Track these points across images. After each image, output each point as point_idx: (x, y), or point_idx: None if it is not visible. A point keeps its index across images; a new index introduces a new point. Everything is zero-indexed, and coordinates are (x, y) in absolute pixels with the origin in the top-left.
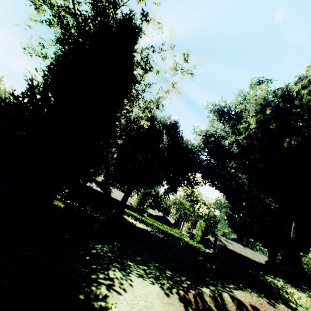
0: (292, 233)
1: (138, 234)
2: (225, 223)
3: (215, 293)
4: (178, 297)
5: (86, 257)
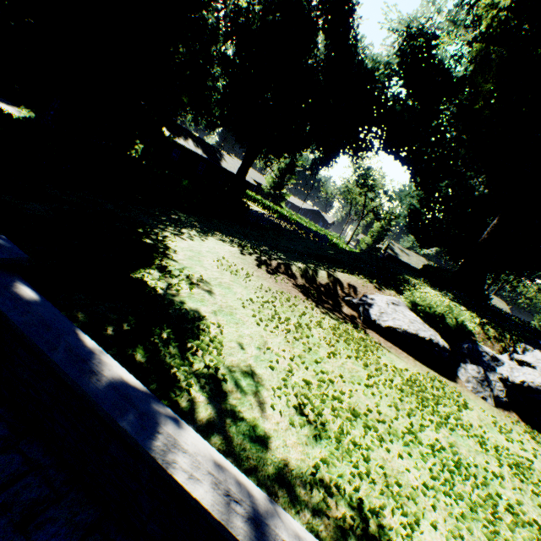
0: (486, 234)
1: (253, 220)
2: (402, 222)
3: (308, 268)
4: (256, 259)
5: (161, 218)
